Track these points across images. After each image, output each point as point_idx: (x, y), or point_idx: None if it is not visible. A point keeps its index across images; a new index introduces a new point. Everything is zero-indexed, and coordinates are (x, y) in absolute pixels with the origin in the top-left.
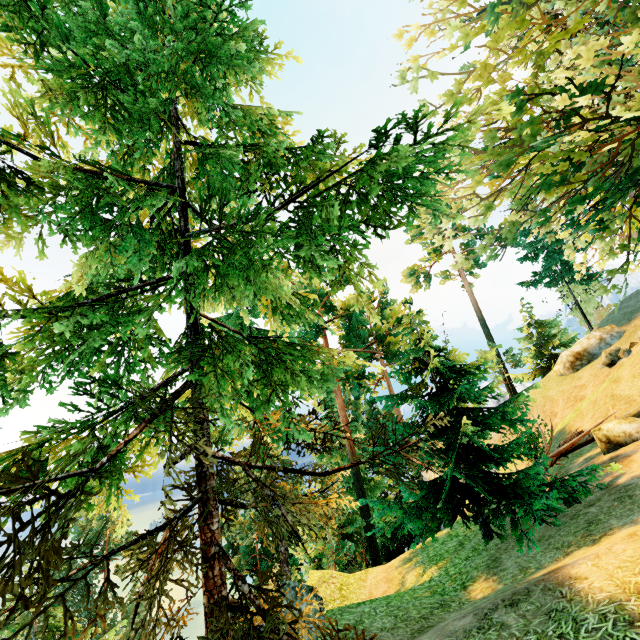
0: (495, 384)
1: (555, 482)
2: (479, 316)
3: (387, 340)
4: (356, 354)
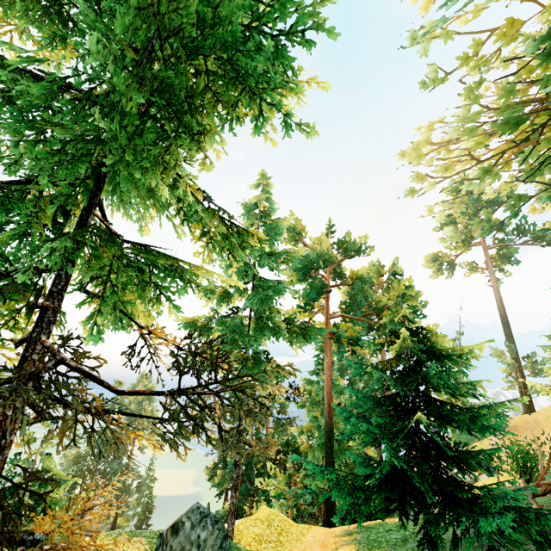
0: (480, 380)
1: (529, 514)
2: (501, 314)
3: (384, 313)
4: (353, 321)
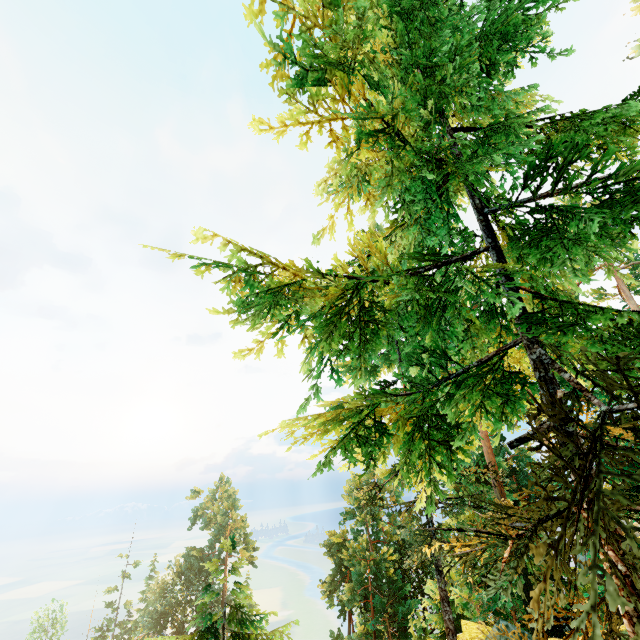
0: None
1: None
2: None
3: None
4: None
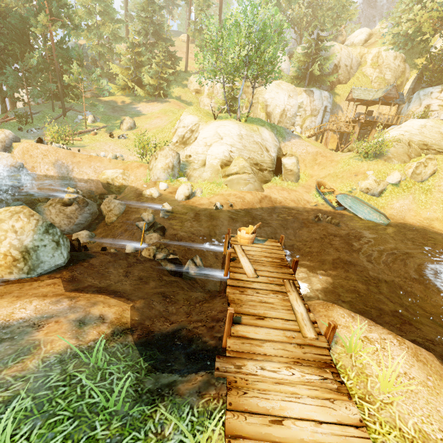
0: None
1: None
2: None
3: None
4: None
